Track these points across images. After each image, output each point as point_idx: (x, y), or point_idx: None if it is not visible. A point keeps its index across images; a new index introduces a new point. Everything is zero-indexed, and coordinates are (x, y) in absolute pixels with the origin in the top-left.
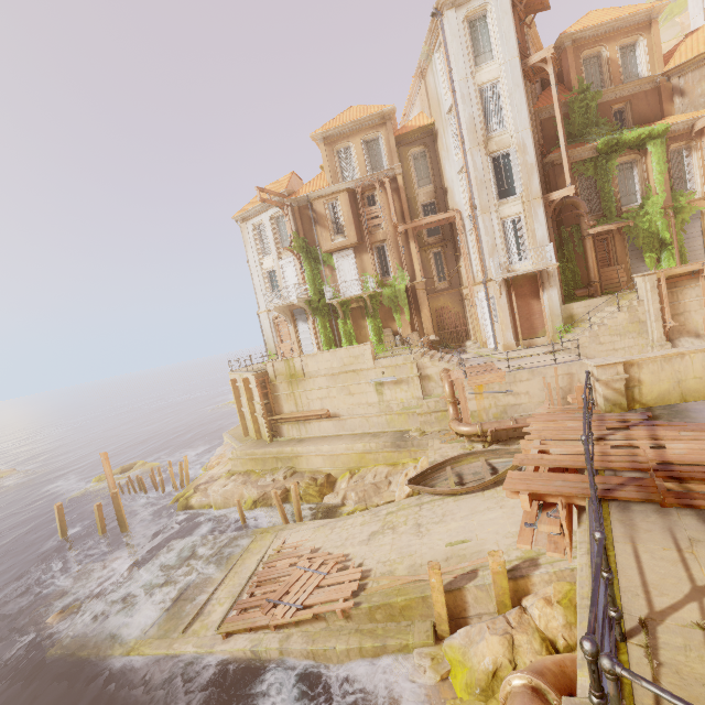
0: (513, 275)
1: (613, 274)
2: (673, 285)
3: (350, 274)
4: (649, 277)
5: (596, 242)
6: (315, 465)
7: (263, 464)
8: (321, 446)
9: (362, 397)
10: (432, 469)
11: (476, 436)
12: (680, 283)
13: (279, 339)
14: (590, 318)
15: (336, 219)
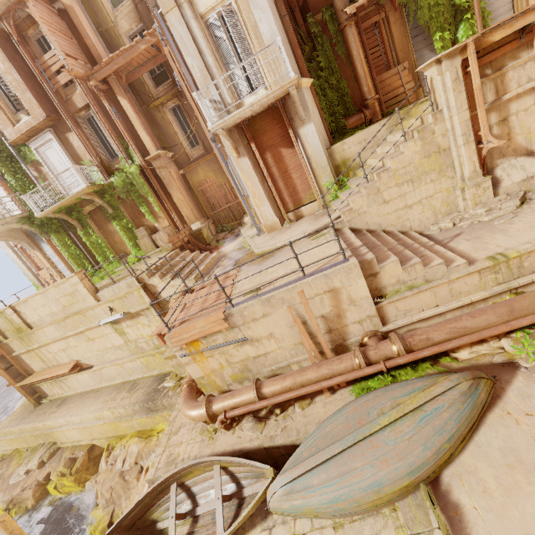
0: (243, 117)
1: (394, 82)
2: (489, 69)
3: (65, 167)
4: (448, 59)
5: (362, 31)
6: (74, 438)
7: (26, 442)
8: (69, 419)
9: (105, 340)
10: (148, 498)
11: (208, 423)
12: (500, 61)
13: (36, 267)
14: (369, 160)
15: (5, 88)
